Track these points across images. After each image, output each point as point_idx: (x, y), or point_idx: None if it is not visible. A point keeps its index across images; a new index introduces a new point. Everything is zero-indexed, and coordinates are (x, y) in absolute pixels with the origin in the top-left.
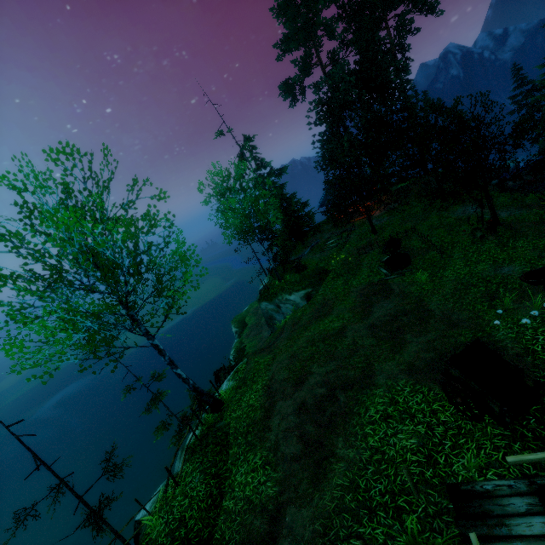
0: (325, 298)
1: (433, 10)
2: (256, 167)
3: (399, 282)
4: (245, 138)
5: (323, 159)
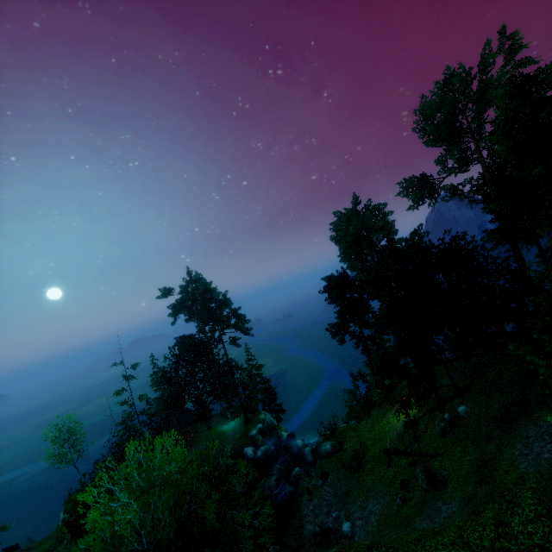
0: (58, 530)
1: (240, 319)
2: (151, 375)
3: (57, 551)
4: (133, 366)
5: (172, 391)
